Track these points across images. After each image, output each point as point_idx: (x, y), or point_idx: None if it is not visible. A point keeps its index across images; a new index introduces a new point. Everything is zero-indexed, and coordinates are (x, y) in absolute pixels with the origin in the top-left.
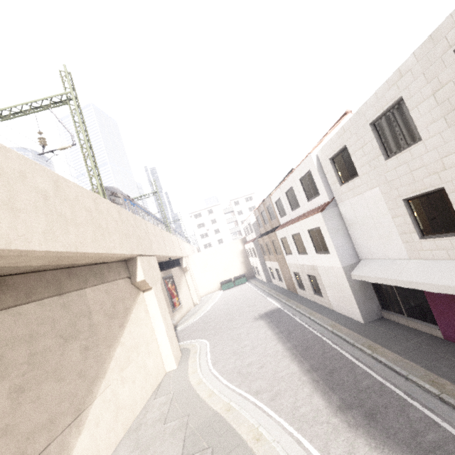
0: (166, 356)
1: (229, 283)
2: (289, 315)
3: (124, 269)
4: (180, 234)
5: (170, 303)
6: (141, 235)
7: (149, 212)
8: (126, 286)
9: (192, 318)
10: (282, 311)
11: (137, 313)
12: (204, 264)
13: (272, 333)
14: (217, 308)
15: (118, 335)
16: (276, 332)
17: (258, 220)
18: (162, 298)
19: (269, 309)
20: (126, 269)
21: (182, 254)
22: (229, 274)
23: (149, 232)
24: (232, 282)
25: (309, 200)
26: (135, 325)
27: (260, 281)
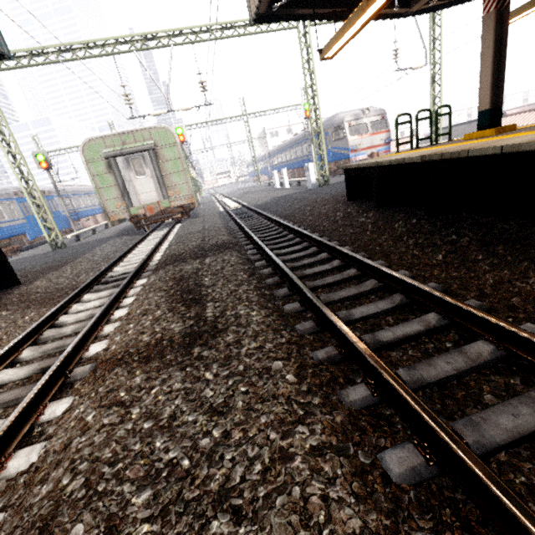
0: None
1: None
2: None
3: None
4: None
5: None
6: None
7: None
8: None
9: None
10: None
11: None
12: None
13: None
14: None
15: None
16: None
17: None
18: None
19: None
20: None
21: None
22: None
23: None
24: None
25: None
26: None
27: None
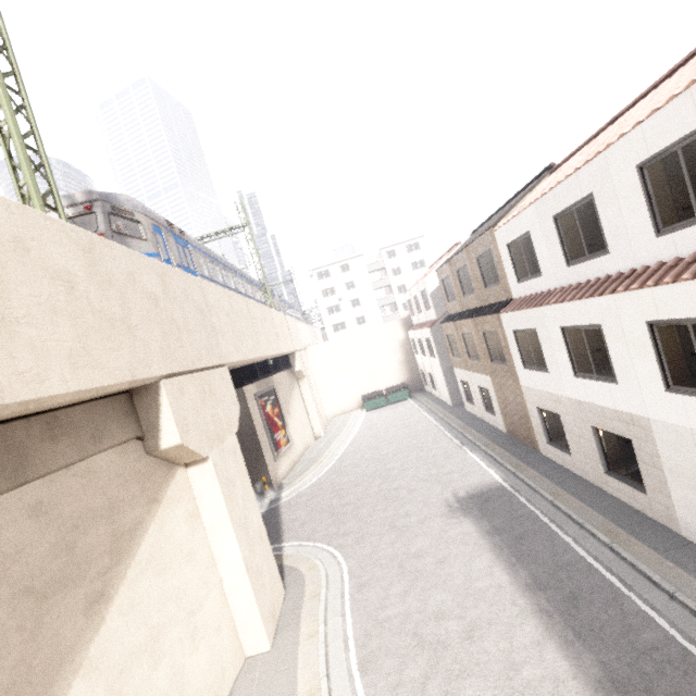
0: (244, 621)
1: (379, 398)
2: (540, 519)
3: (119, 417)
4: (292, 306)
5: (269, 444)
6: (185, 318)
7: (227, 263)
8: (126, 465)
9: (310, 471)
10: (515, 500)
11: (162, 532)
12: (334, 363)
13: (512, 579)
14: (359, 454)
15: (78, 640)
16: (524, 580)
17: (446, 286)
18: (239, 472)
19: (476, 484)
20: (127, 417)
21: (294, 347)
22: (377, 381)
23: (213, 309)
24: (383, 397)
25: (666, 229)
26: (152, 573)
27: (437, 399)
